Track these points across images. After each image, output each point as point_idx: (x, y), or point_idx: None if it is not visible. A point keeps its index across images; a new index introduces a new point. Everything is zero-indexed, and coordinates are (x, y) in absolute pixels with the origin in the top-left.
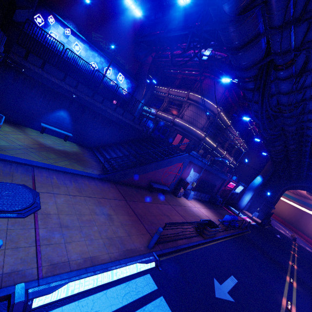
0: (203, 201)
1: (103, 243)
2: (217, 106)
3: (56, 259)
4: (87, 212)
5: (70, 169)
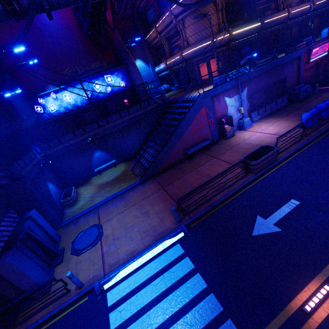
0: (276, 112)
1: (140, 238)
2: None
3: (112, 261)
4: (130, 220)
5: (119, 191)
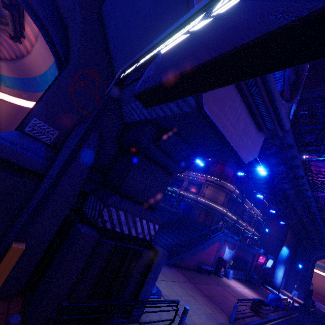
0: (240, 280)
1: (205, 318)
2: (232, 185)
3: None
4: (181, 294)
5: None
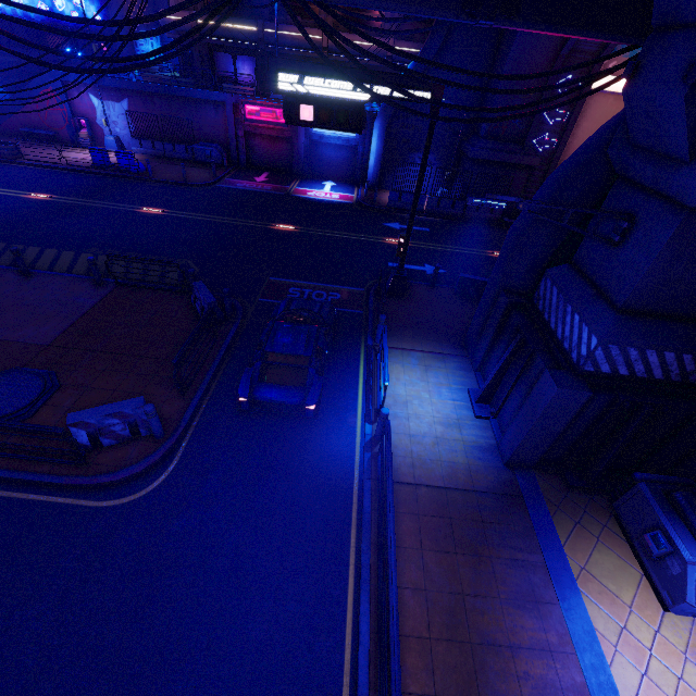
0: (167, 158)
1: None
2: None
3: None
4: None
5: None
